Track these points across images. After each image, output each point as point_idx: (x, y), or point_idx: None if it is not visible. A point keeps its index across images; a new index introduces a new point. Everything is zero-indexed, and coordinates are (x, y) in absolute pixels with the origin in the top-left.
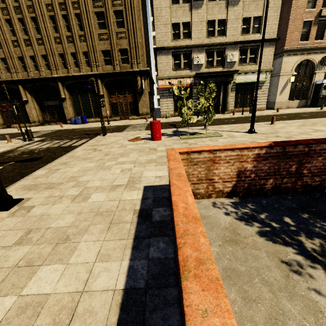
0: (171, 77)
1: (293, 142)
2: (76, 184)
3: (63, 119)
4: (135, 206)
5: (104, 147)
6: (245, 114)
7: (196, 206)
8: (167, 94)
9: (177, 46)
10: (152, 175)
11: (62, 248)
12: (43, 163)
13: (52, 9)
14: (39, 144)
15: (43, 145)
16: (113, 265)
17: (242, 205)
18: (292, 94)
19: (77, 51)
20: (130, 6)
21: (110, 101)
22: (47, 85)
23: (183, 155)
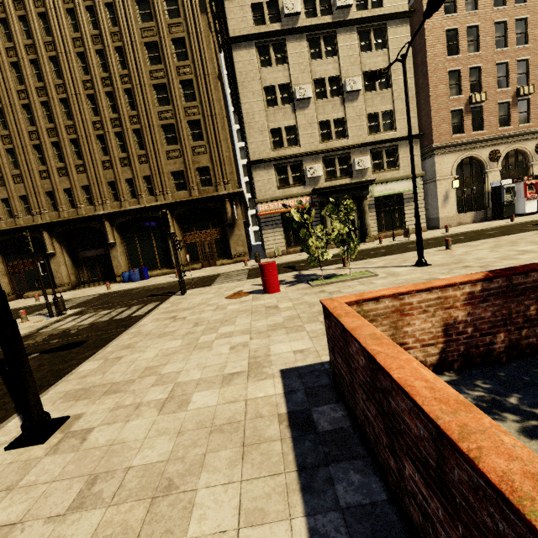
0: (276, 198)
1: (522, 269)
2: (159, 380)
3: (110, 276)
4: (278, 408)
5: (189, 313)
6: (398, 240)
7: (446, 383)
8: (273, 222)
9: (280, 156)
10: (286, 350)
11: (166, 507)
12: (89, 350)
13: (101, 127)
14: (77, 319)
15: (82, 320)
16: (278, 531)
17: (466, 384)
18: (459, 205)
19: (135, 176)
20: (210, 114)
21: (185, 241)
22: (87, 227)
23: (351, 306)
